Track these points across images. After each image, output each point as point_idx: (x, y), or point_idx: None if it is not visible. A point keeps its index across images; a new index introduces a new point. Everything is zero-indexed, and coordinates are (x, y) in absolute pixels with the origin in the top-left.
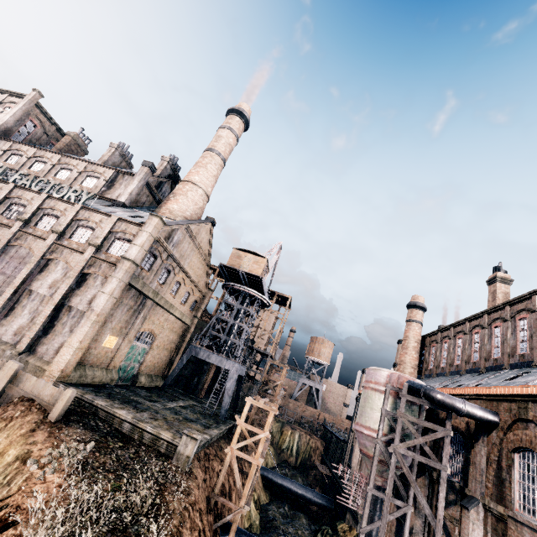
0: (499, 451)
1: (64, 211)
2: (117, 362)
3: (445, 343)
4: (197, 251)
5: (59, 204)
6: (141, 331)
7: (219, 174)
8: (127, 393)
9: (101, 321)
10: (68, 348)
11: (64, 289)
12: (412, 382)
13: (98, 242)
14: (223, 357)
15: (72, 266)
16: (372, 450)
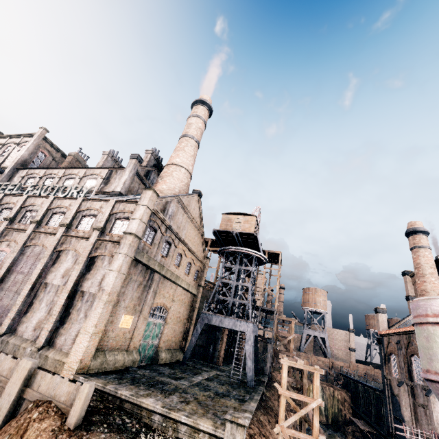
0: None
1: (69, 207)
2: (136, 341)
3: None
4: (191, 222)
5: (65, 201)
6: (154, 306)
7: (196, 154)
8: (150, 374)
9: (114, 300)
10: (84, 335)
11: (75, 276)
12: None
13: (101, 225)
14: (235, 319)
15: (80, 252)
16: None
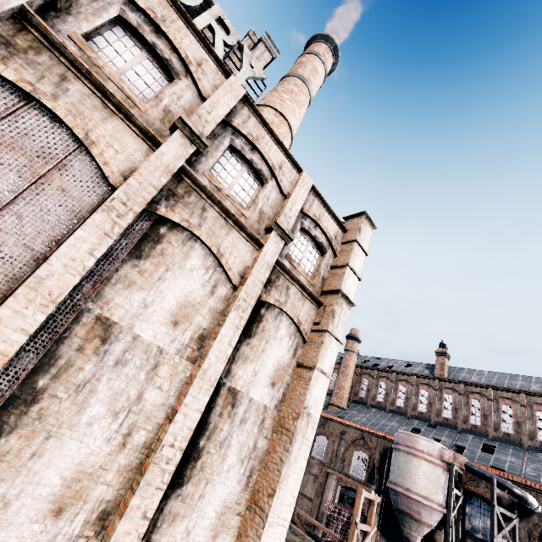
0: (540, 530)
1: (196, 67)
2: None
3: (381, 381)
4: None
5: (180, 27)
6: None
7: None
8: None
9: None
10: (276, 528)
11: (229, 344)
12: (478, 467)
13: (287, 226)
14: None
15: (233, 270)
16: (426, 517)
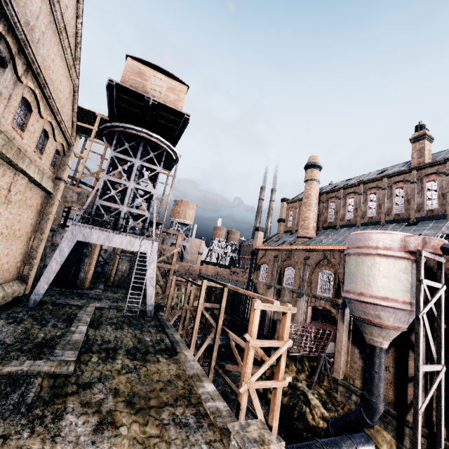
0: None
1: None
2: None
3: (349, 199)
4: (57, 36)
5: None
6: None
7: None
8: None
9: None
10: None
11: None
12: None
13: None
14: (132, 236)
15: None
16: (389, 320)
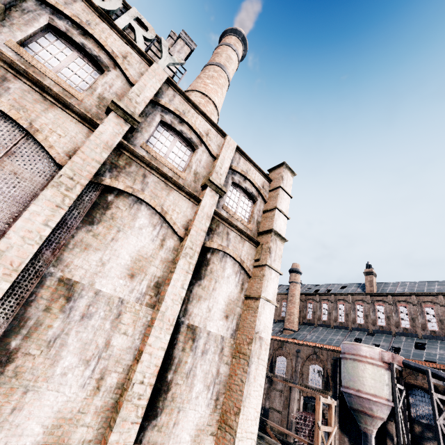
0: None
1: (122, 60)
2: None
3: (323, 303)
4: None
5: (104, 28)
6: None
7: None
8: None
9: None
10: (246, 441)
11: (181, 287)
12: (413, 363)
13: (220, 182)
14: None
15: (177, 224)
16: (378, 412)
